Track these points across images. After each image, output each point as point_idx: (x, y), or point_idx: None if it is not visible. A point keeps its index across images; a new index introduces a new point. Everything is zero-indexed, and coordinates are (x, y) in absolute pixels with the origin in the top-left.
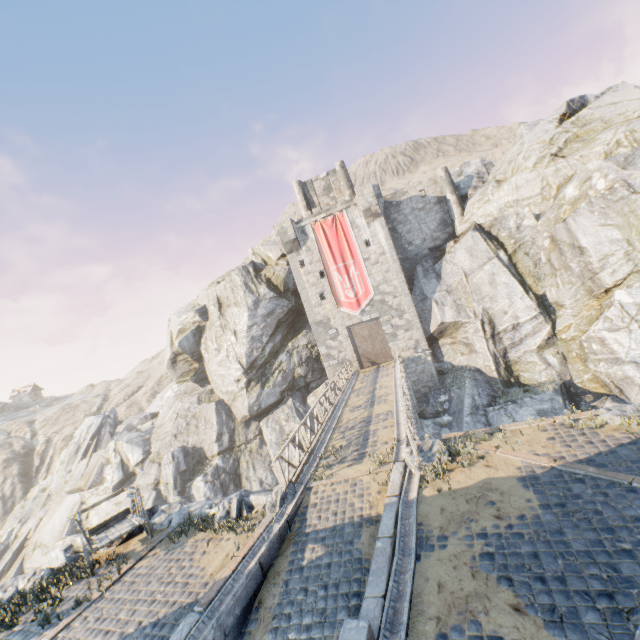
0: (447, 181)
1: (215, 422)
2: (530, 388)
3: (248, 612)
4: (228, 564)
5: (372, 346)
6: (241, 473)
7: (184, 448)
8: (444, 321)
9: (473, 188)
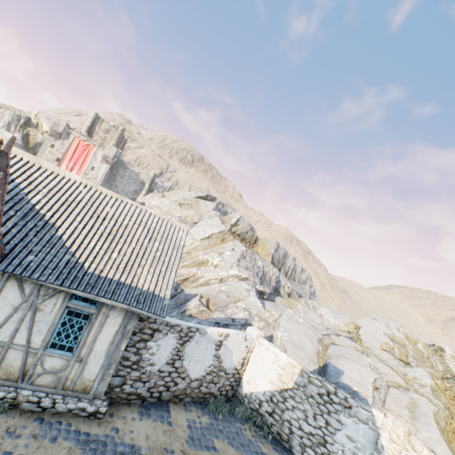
0: (151, 179)
1: None
2: None
3: None
4: None
5: None
6: None
7: None
8: None
9: (158, 191)
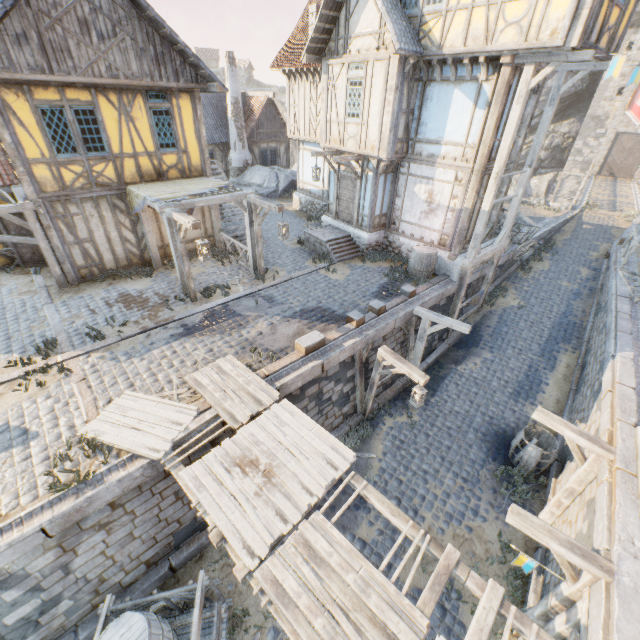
0: None
1: None
2: None
3: (559, 230)
4: (556, 214)
5: (623, 160)
6: None
7: None
8: None
9: None
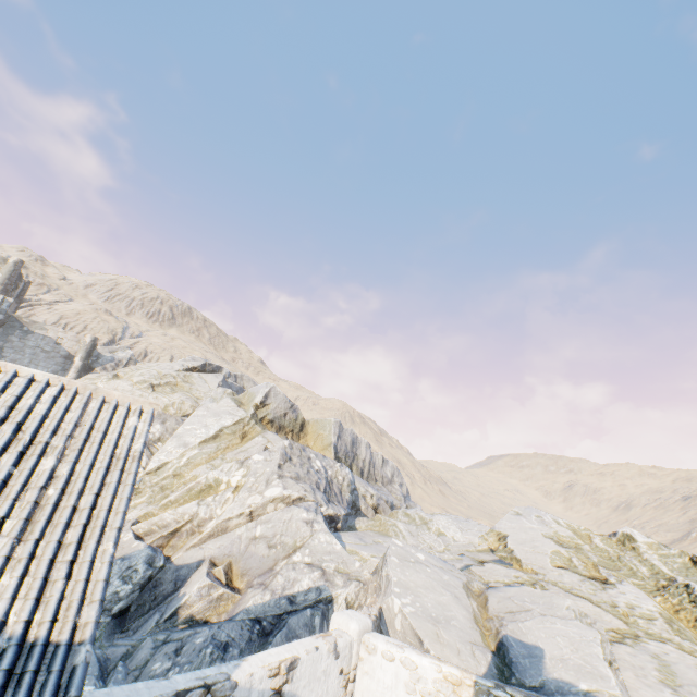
0: (87, 348)
1: None
2: None
3: None
4: None
5: None
6: None
7: None
8: None
9: (104, 368)
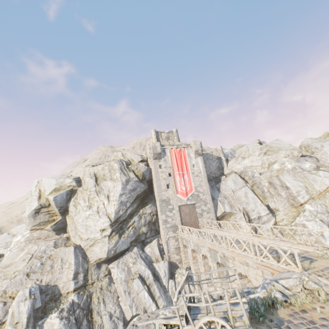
0: (222, 151)
1: (73, 262)
2: None
3: None
4: None
5: (190, 219)
6: (92, 308)
7: (39, 285)
8: (225, 211)
9: (230, 157)
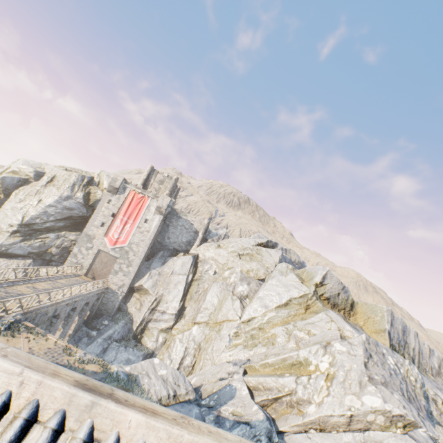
0: (205, 227)
1: None
2: (141, 346)
3: None
4: None
5: (102, 269)
6: None
7: None
8: (143, 285)
9: (212, 239)
